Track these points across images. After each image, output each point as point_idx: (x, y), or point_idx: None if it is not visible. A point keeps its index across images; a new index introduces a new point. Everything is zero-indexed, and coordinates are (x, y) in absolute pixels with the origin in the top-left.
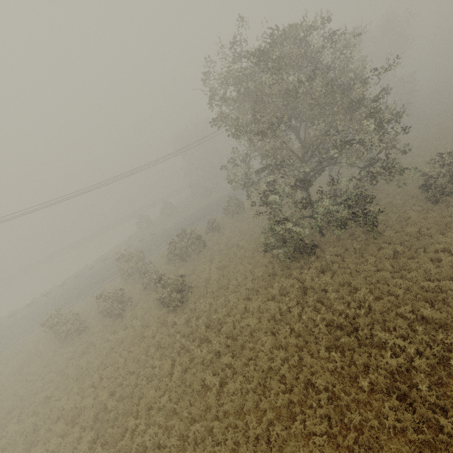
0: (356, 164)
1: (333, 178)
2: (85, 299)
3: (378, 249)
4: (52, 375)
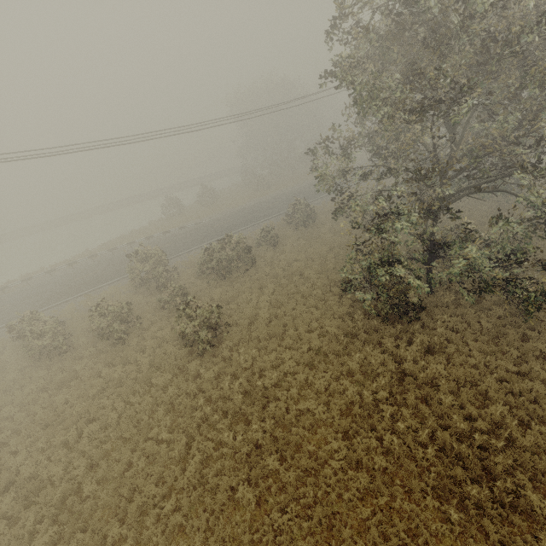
0: (542, 203)
1: (498, 217)
2: (78, 300)
3: (520, 337)
4: (13, 408)
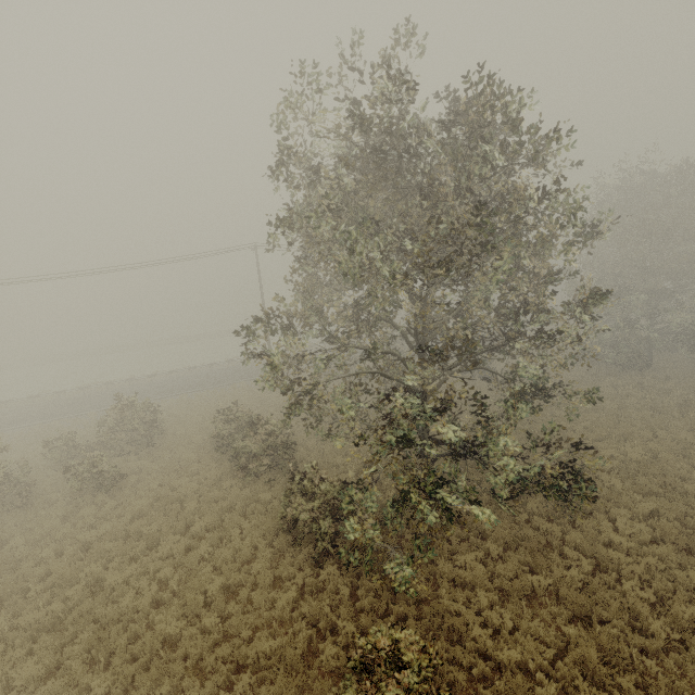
0: None
1: None
2: None
3: None
4: None
